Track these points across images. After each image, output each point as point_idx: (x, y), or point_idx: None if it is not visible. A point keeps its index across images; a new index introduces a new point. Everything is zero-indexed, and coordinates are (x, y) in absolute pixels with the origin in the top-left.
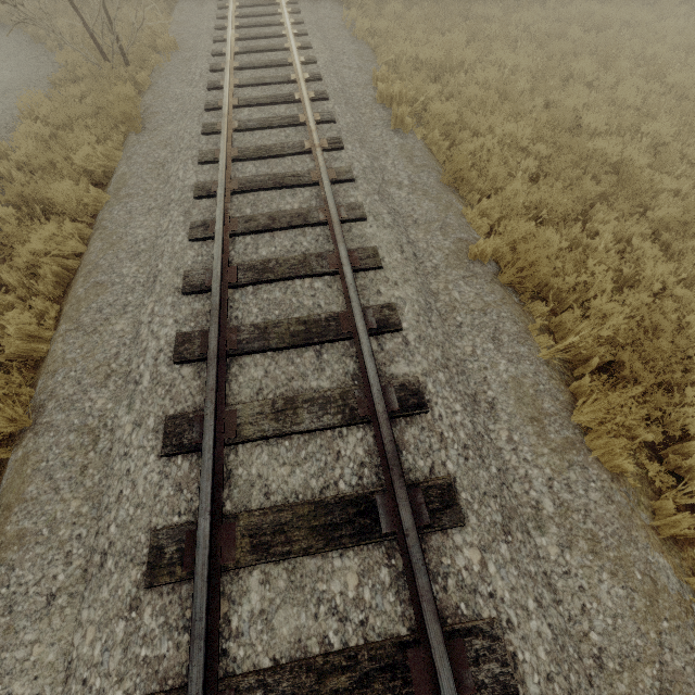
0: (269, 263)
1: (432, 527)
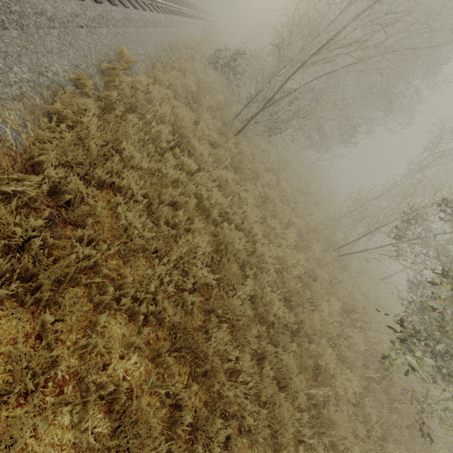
0: (202, 11)
1: (206, 19)
